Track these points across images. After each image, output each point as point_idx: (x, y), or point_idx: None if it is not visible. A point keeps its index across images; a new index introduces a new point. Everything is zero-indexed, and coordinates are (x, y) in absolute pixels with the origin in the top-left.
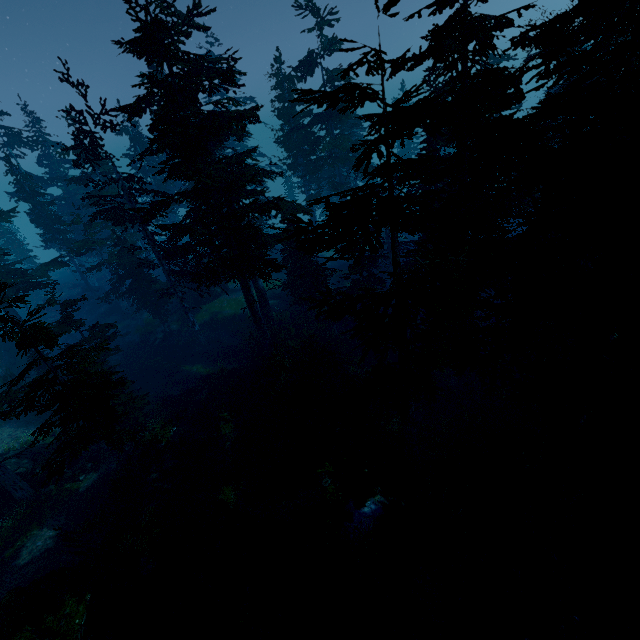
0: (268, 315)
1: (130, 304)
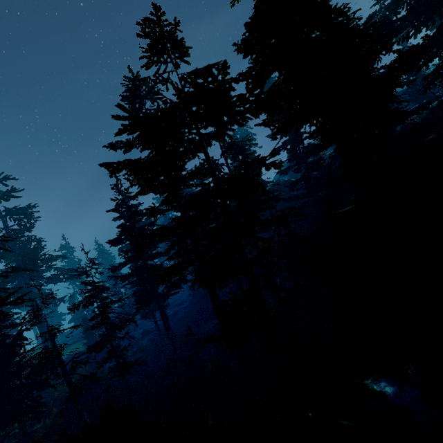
0: None
1: None
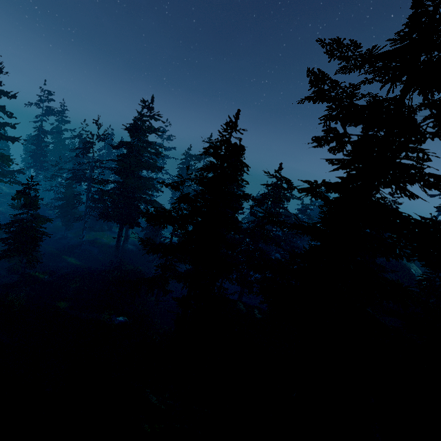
0: (125, 248)
1: (53, 213)
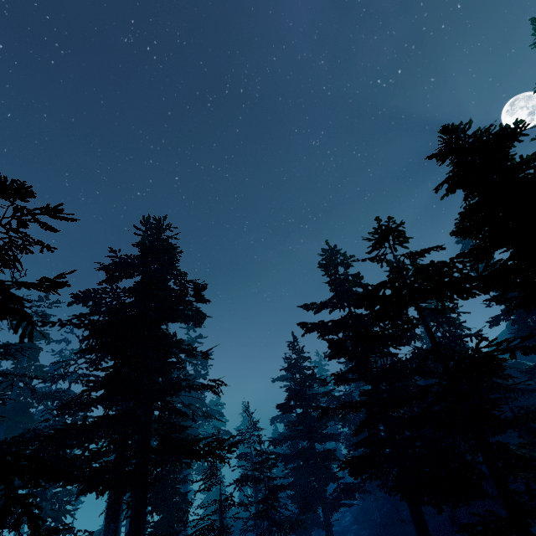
0: None
1: None
